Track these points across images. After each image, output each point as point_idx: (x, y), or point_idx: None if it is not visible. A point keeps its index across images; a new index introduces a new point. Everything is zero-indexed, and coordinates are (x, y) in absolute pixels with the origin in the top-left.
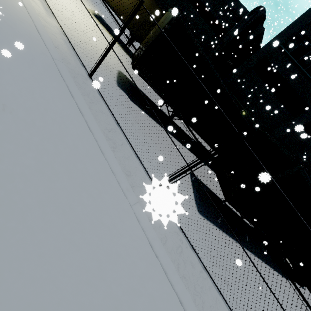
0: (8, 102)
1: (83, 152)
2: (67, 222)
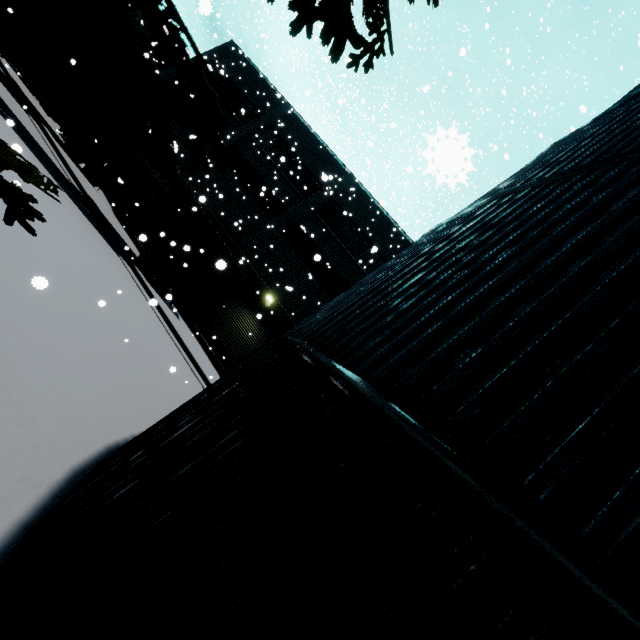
0: None
1: None
2: None
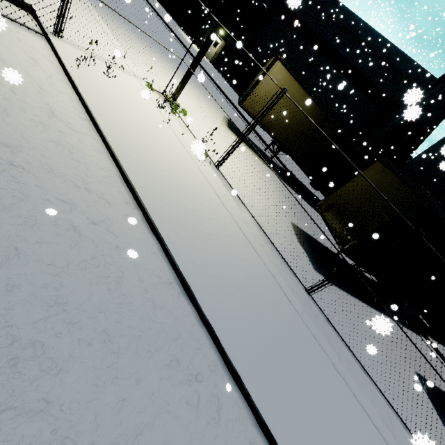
0: None
1: None
2: None
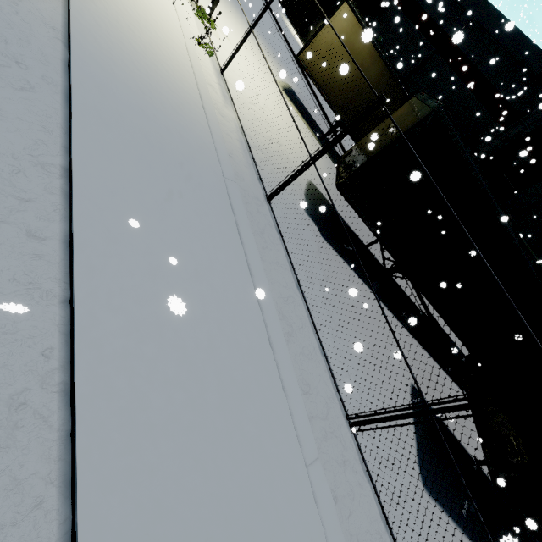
0: (161, 261)
1: (245, 348)
2: (207, 495)
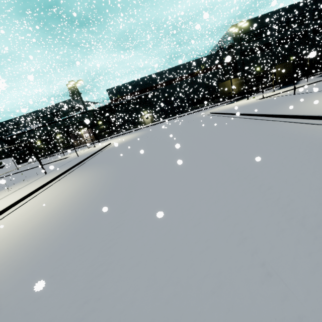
0: None
1: None
2: None
